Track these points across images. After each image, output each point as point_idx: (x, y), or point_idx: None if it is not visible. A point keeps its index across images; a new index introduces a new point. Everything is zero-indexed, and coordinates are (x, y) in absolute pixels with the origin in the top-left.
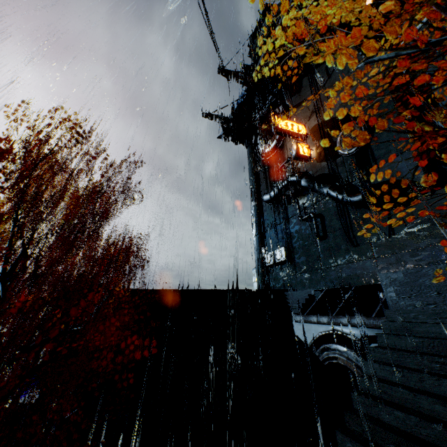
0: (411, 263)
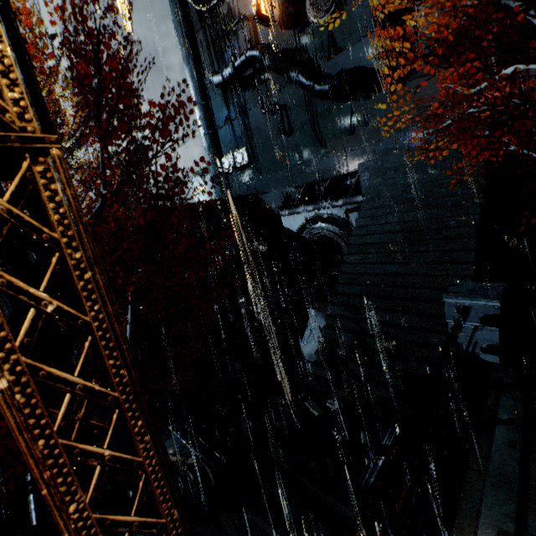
0: (371, 154)
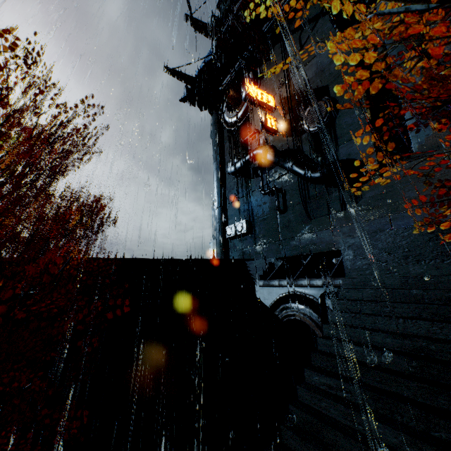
0: (361, 233)
